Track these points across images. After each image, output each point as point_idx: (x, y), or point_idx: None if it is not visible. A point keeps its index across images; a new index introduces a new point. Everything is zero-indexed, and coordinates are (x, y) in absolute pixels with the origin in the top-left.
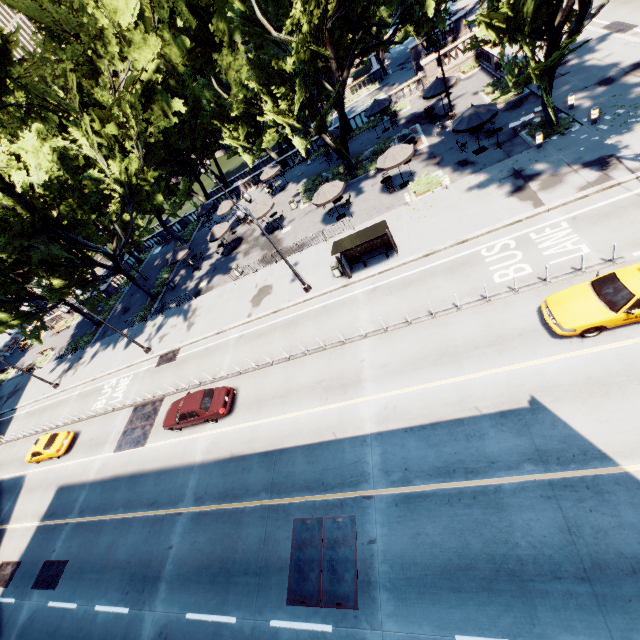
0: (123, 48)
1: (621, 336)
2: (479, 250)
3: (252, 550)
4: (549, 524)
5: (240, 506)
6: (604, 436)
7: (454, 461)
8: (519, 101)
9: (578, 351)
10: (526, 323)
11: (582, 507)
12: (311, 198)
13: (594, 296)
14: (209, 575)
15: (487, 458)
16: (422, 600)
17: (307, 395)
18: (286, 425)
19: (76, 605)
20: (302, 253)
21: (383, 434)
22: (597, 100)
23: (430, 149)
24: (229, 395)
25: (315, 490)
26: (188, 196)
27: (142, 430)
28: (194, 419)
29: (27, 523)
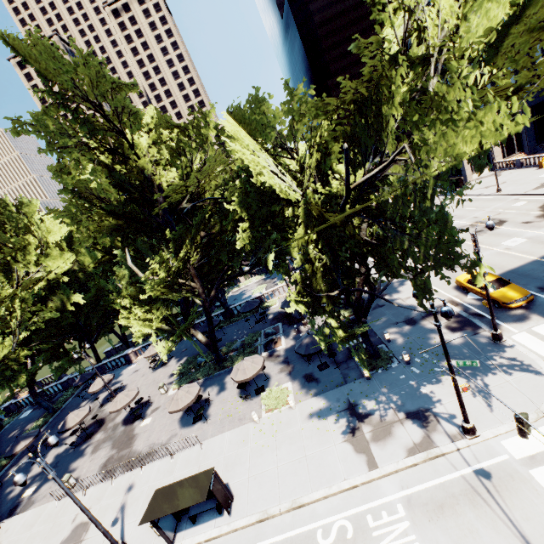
0: (40, 256)
1: None
2: (315, 529)
3: None
4: None
5: None
6: None
7: None
8: (352, 321)
9: None
10: None
11: None
12: (182, 383)
13: None
14: None
15: None
16: None
17: None
18: None
19: None
20: (143, 469)
21: None
22: (407, 338)
23: (286, 352)
24: None
25: None
26: (77, 360)
27: None
28: None
29: None
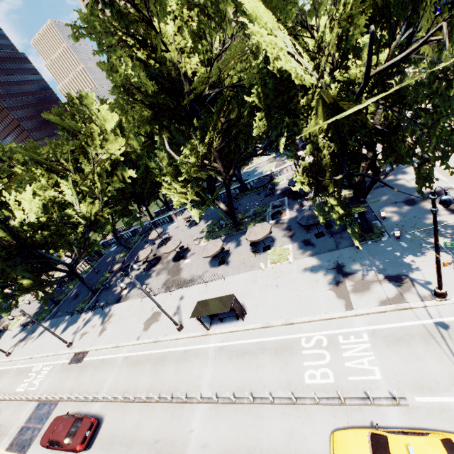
0: (103, 141)
1: None
2: (300, 337)
3: None
4: None
5: None
6: None
7: None
8: (352, 199)
9: None
10: (319, 448)
11: None
12: (209, 238)
13: None
14: None
15: None
16: None
17: (143, 453)
18: None
19: None
20: (188, 289)
21: None
22: (402, 217)
23: (289, 221)
24: (91, 428)
25: None
26: (138, 217)
27: (31, 433)
28: (59, 448)
29: None
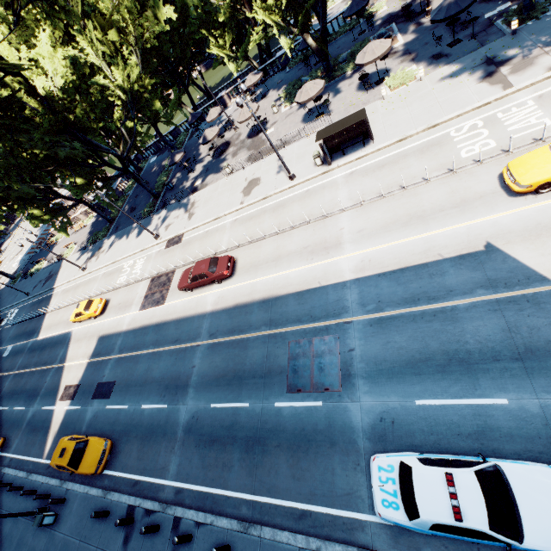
0: None
1: None
2: (448, 132)
3: (257, 363)
4: (494, 327)
5: (246, 337)
6: (546, 265)
7: (419, 293)
8: None
9: (531, 205)
10: (487, 187)
11: (522, 314)
12: (291, 102)
13: None
14: (226, 381)
15: (446, 288)
16: (390, 382)
17: (295, 258)
18: (279, 280)
19: (127, 406)
20: (285, 149)
21: (360, 279)
22: None
23: (405, 46)
24: (230, 262)
25: (305, 321)
26: (178, 107)
27: (160, 294)
28: (203, 280)
29: (79, 361)
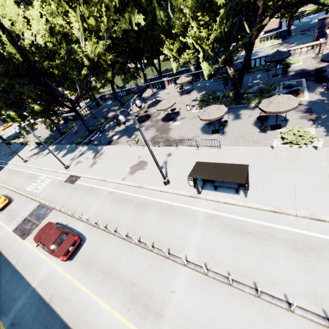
0: None
1: None
2: None
3: None
4: None
5: None
6: None
7: None
8: None
9: None
10: None
11: None
12: (202, 107)
13: None
14: None
15: None
16: None
17: (118, 290)
18: (91, 309)
19: None
20: (177, 148)
21: None
22: None
23: (309, 104)
24: (74, 245)
25: None
26: (134, 77)
27: (31, 226)
28: (46, 250)
29: None
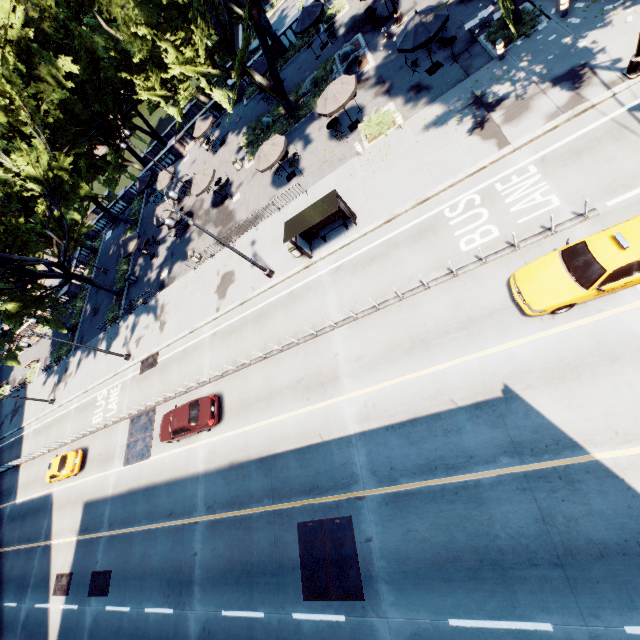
0: None
1: (593, 309)
2: (442, 210)
3: (266, 553)
4: (525, 515)
5: (247, 513)
6: (575, 424)
7: (435, 458)
8: None
9: (549, 330)
10: (496, 300)
11: (555, 497)
12: (255, 153)
13: (564, 270)
14: (233, 577)
15: (465, 453)
16: (418, 590)
17: (289, 396)
18: (275, 430)
19: (129, 608)
20: (257, 229)
21: (366, 434)
22: None
23: (377, 71)
24: (215, 404)
25: (312, 494)
26: (121, 168)
27: (143, 443)
28: (187, 433)
29: (67, 538)
